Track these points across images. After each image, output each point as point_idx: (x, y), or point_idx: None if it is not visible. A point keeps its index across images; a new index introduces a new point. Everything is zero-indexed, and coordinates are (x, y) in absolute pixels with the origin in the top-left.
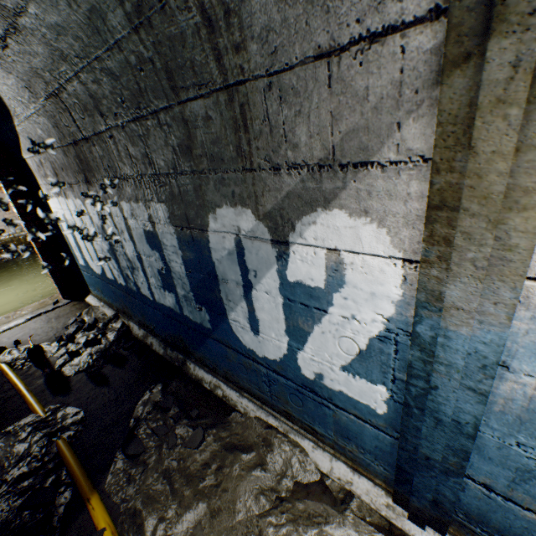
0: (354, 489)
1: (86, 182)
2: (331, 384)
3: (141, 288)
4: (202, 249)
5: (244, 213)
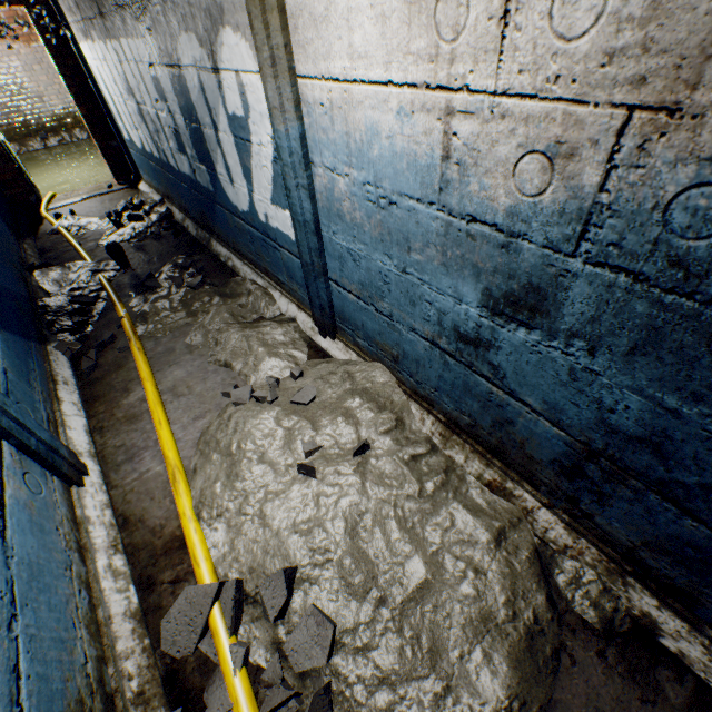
0: (297, 321)
1: (101, 15)
2: (273, 224)
3: (169, 158)
4: (185, 91)
5: (193, 41)
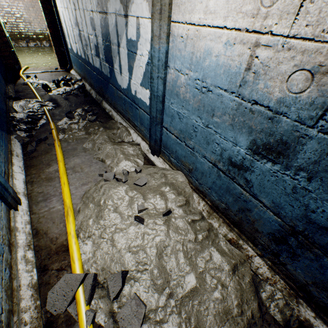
0: (140, 145)
1: None
2: (138, 96)
3: (90, 58)
4: (107, 26)
5: (117, 0)
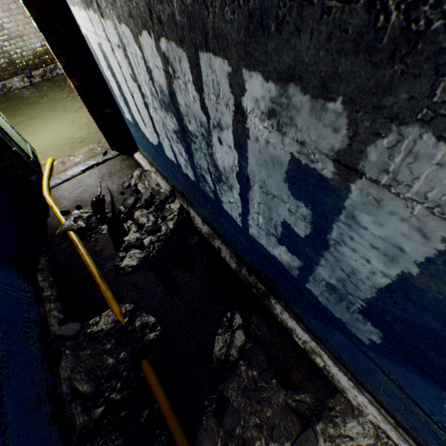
0: None
1: None
2: None
3: (225, 204)
4: None
5: None
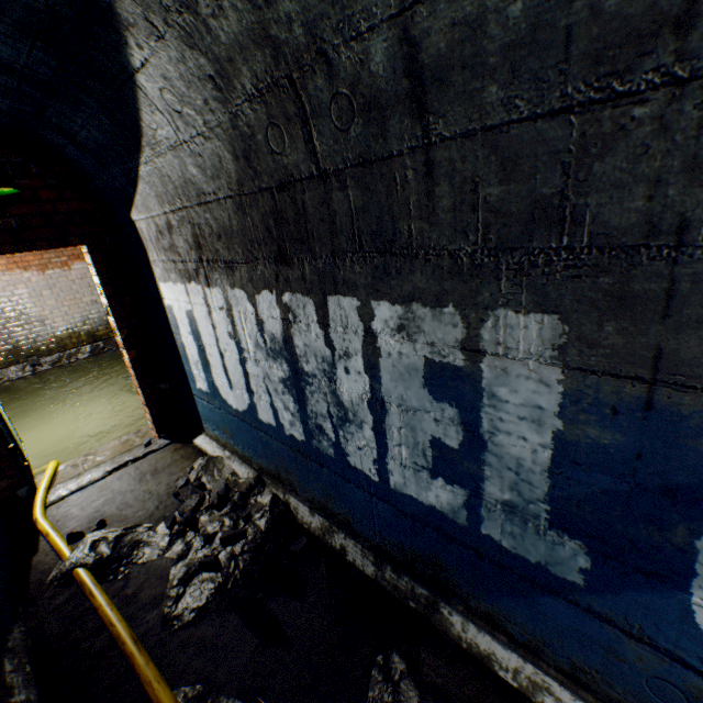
0: None
1: (277, 260)
2: None
3: (352, 455)
4: (679, 432)
5: None
